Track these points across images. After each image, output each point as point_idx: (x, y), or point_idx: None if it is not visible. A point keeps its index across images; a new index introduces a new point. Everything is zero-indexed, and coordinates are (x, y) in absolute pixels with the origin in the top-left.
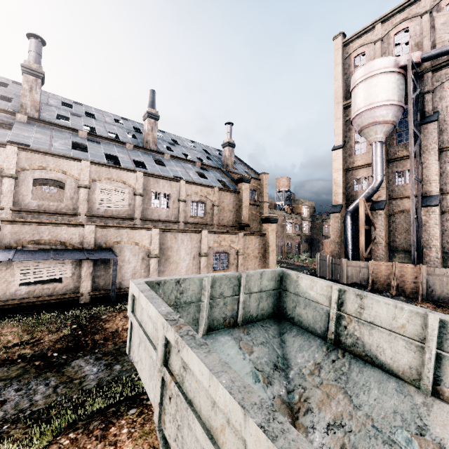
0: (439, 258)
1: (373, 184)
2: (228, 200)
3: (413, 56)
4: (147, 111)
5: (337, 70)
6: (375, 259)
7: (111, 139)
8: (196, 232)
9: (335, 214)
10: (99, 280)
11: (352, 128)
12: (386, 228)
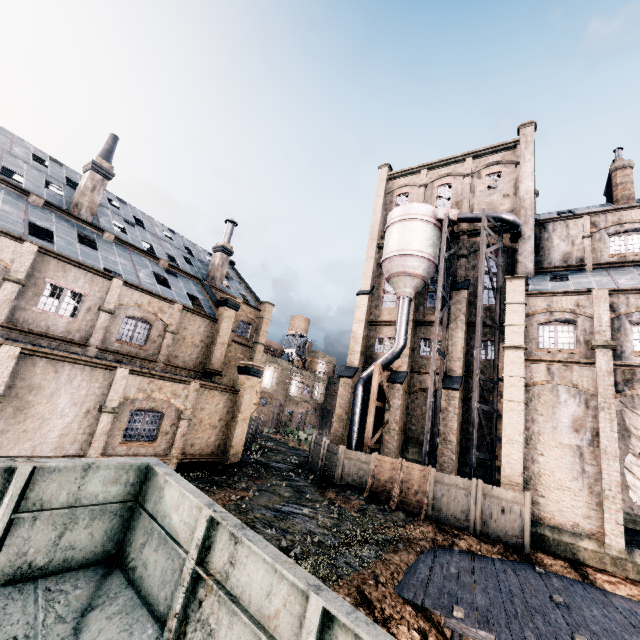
0: (454, 460)
1: (394, 348)
2: (195, 328)
3: (451, 212)
4: (93, 160)
5: (378, 202)
6: (385, 451)
7: None
8: (105, 368)
9: (347, 379)
10: None
11: (384, 274)
12: (402, 409)
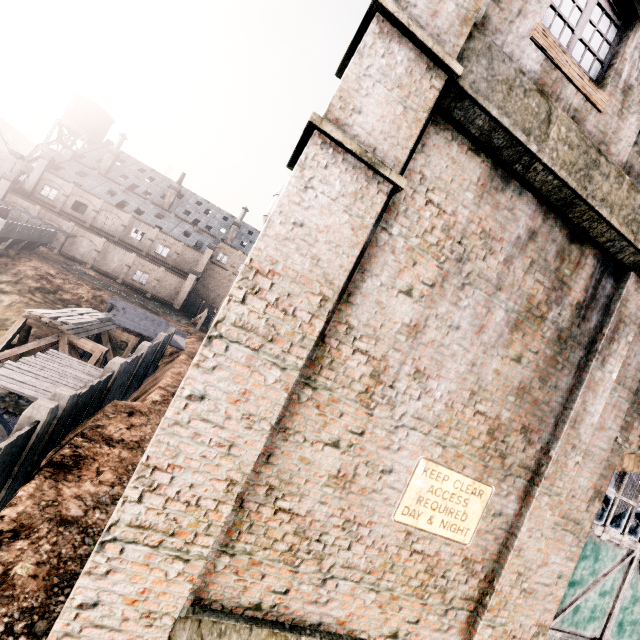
0: None
1: None
2: (191, 255)
3: None
4: (171, 184)
5: None
6: None
7: (139, 195)
8: (129, 252)
9: None
10: (67, 248)
11: None
12: None
